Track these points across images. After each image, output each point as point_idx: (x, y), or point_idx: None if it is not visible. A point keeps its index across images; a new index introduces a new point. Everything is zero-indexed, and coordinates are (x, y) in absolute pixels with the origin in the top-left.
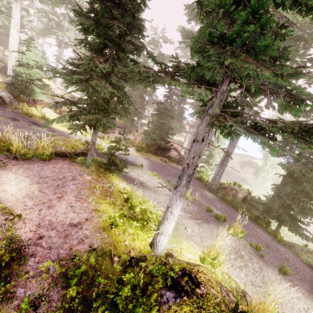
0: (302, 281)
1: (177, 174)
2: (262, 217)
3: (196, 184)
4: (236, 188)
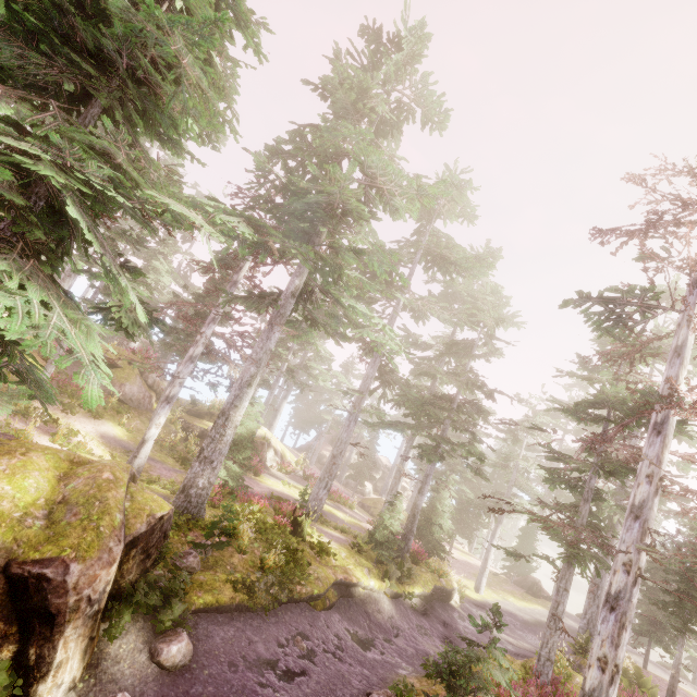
0: None
1: None
2: None
3: None
4: None
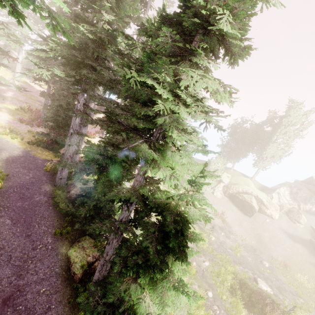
0: (13, 267)
1: (39, 168)
2: (72, 212)
3: (48, 178)
4: (77, 185)
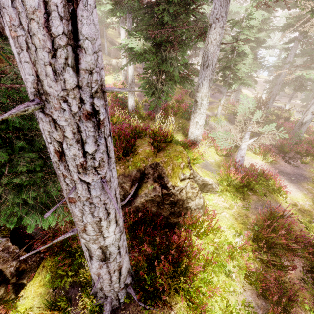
0: None
1: None
2: None
3: None
4: None
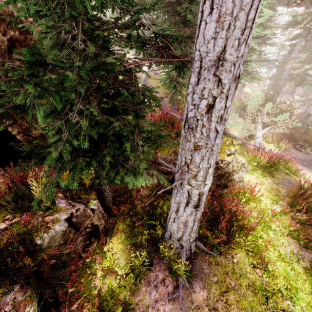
0: None
1: None
2: None
3: None
4: None
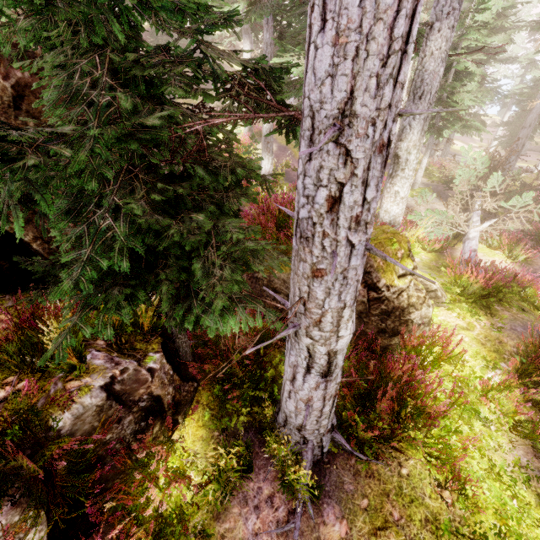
0: None
1: None
2: None
3: None
4: None
